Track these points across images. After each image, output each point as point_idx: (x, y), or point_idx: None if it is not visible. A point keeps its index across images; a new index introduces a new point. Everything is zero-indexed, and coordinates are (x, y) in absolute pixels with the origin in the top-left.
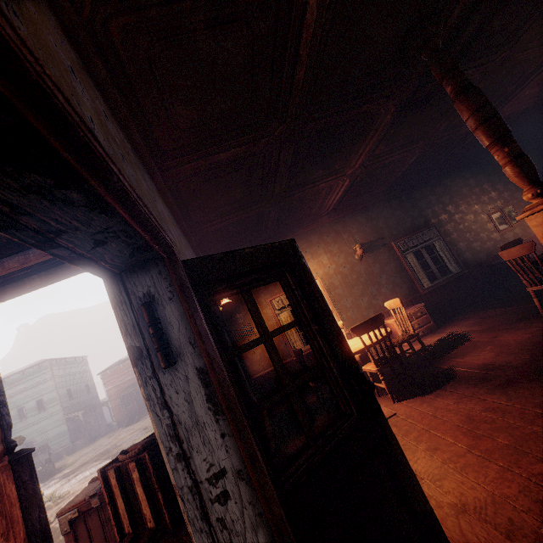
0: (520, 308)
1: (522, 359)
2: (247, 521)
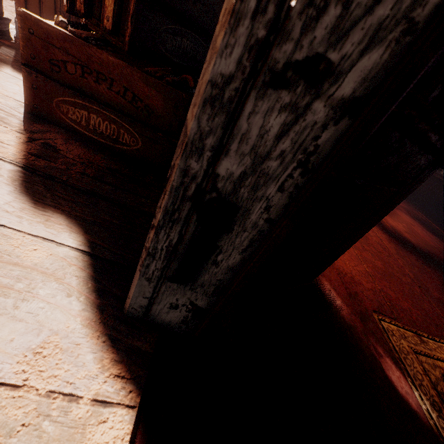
0: (439, 230)
1: (421, 249)
2: (386, 3)
